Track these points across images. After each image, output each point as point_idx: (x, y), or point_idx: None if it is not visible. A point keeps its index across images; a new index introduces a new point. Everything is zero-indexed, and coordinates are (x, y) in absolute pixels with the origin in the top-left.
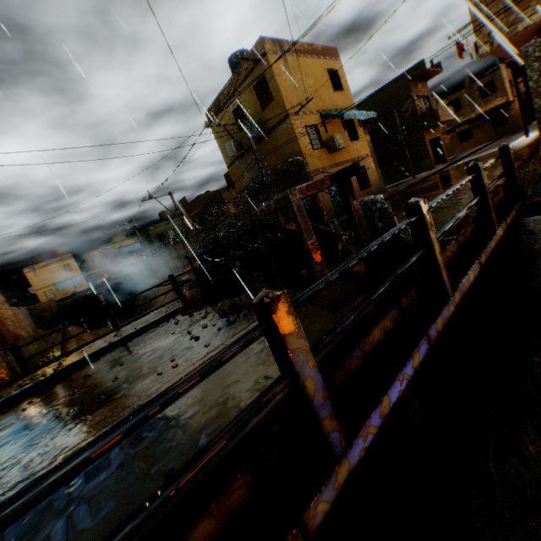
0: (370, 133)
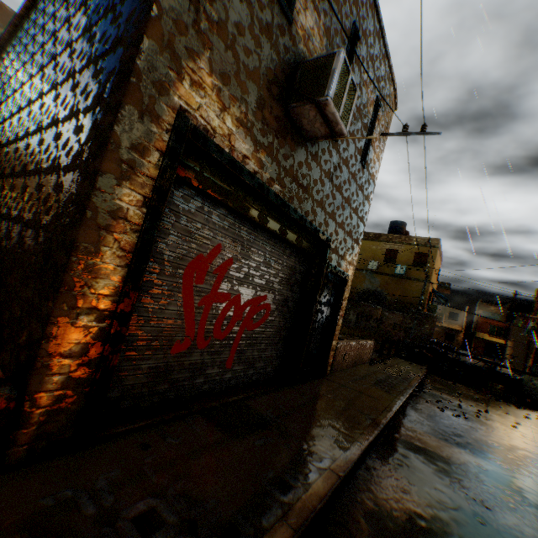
0: None
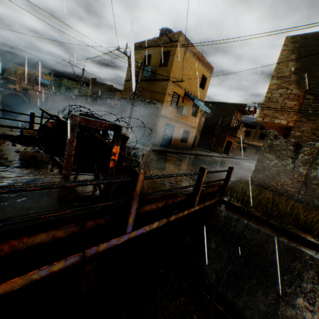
0: (207, 118)
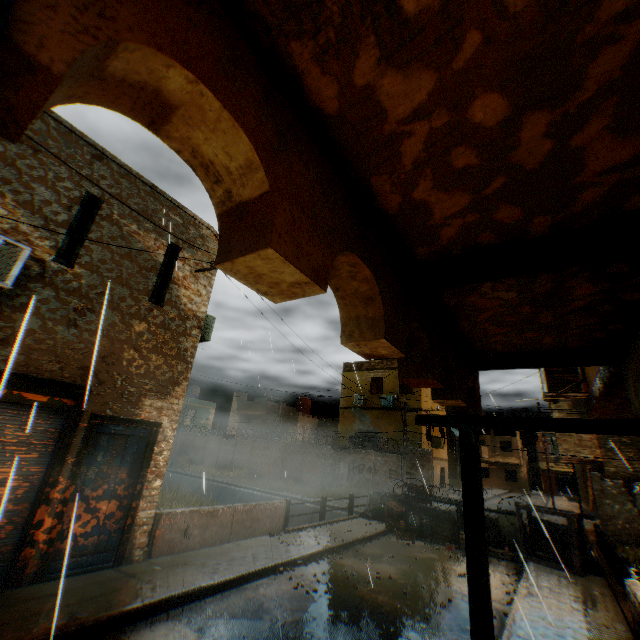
0: None
